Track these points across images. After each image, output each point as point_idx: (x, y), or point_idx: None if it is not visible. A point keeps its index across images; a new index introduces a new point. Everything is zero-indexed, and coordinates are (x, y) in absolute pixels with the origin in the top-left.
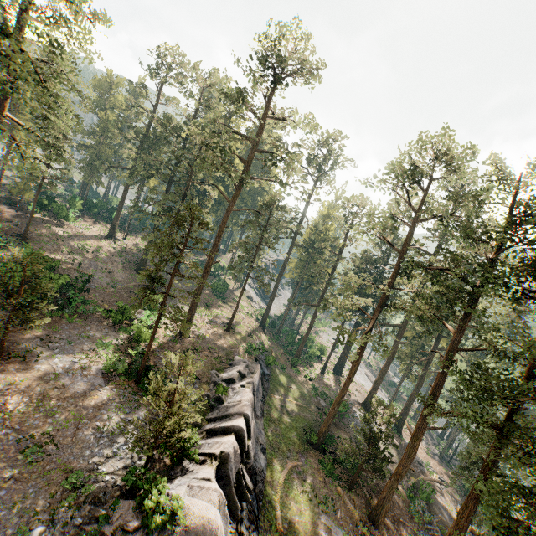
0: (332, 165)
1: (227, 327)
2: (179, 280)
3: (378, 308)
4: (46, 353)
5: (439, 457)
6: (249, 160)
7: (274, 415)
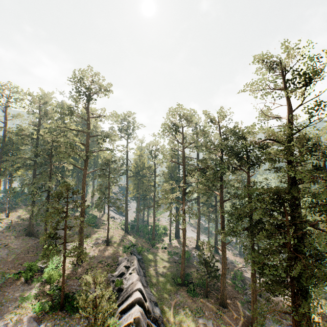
0: (133, 129)
1: (106, 243)
2: (69, 230)
3: (183, 196)
4: None
5: (239, 254)
6: (87, 143)
7: (154, 280)
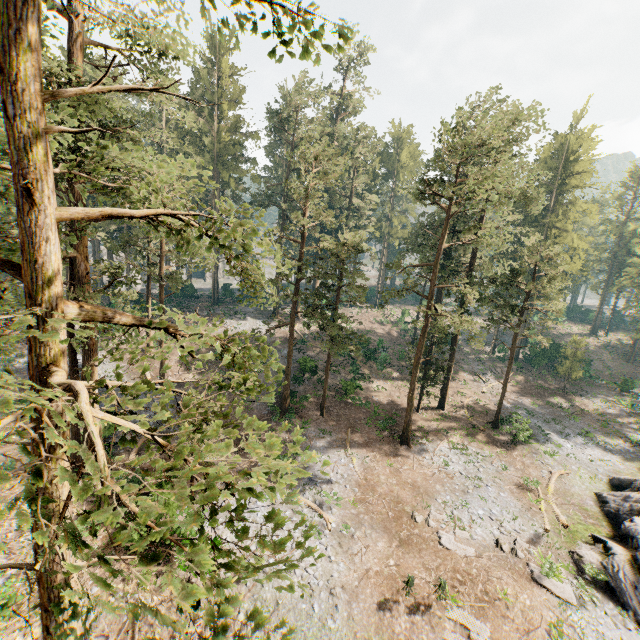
0: None
1: None
2: None
3: None
4: (583, 395)
5: None
6: None
7: None
